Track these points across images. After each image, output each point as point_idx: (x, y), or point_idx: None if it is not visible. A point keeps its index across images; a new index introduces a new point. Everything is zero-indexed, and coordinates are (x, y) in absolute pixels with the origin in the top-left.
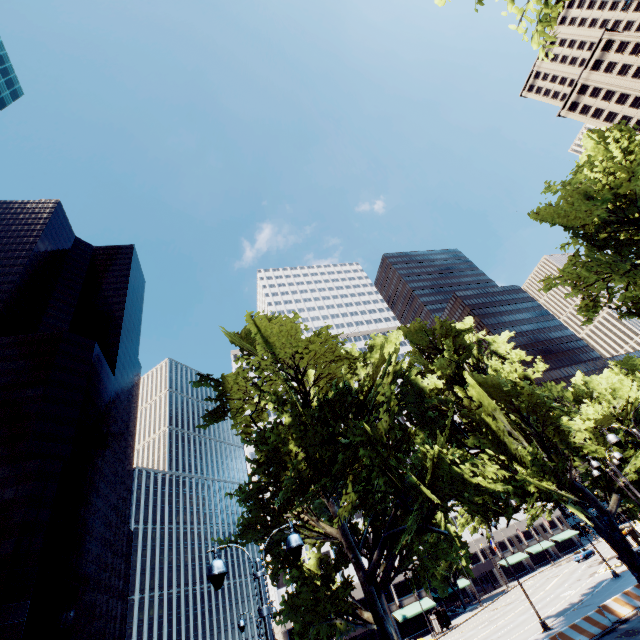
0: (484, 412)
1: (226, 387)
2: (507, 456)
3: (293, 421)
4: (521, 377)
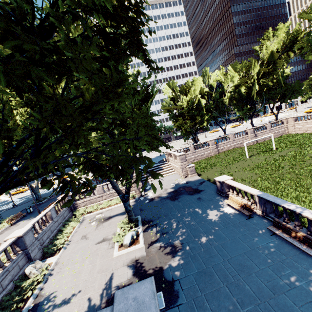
0: None
1: None
2: None
3: None
4: None
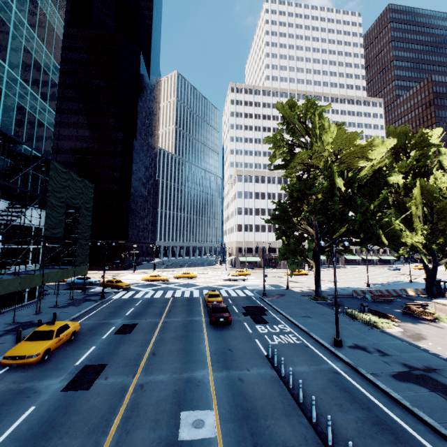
0: (410, 201)
1: (295, 156)
2: (410, 227)
3: (325, 186)
4: (446, 186)
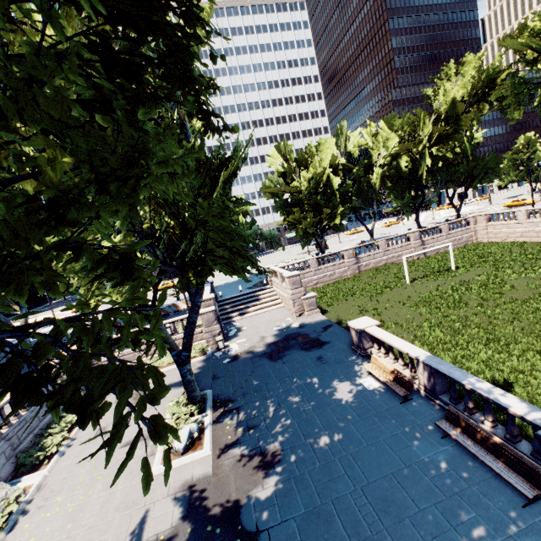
0: None
1: None
2: None
3: None
4: None
